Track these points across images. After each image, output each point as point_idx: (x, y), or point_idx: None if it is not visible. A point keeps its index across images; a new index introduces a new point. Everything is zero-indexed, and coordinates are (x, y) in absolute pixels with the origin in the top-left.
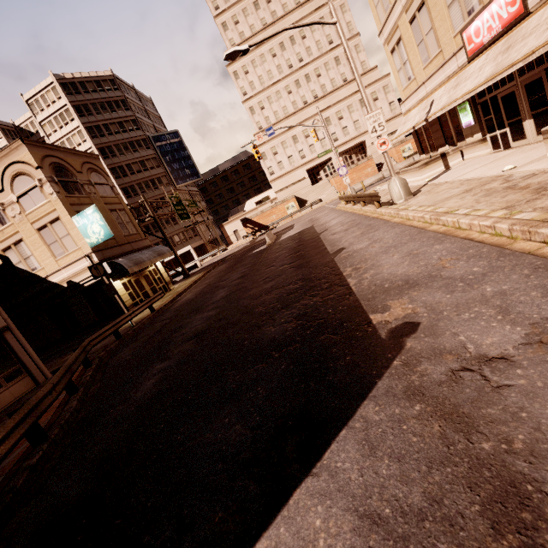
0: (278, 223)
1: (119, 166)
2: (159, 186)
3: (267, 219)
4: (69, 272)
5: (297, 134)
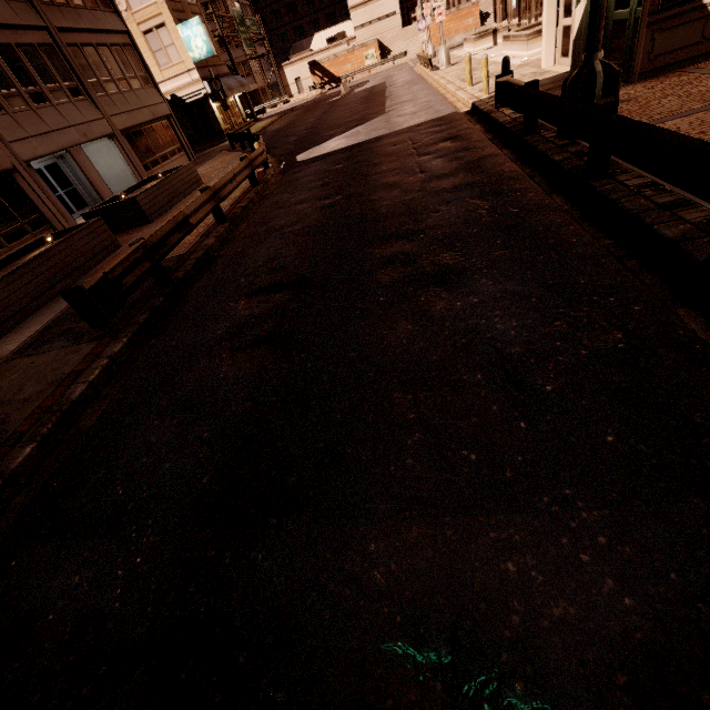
0: (353, 76)
1: None
2: None
3: (340, 69)
4: (173, 85)
5: None
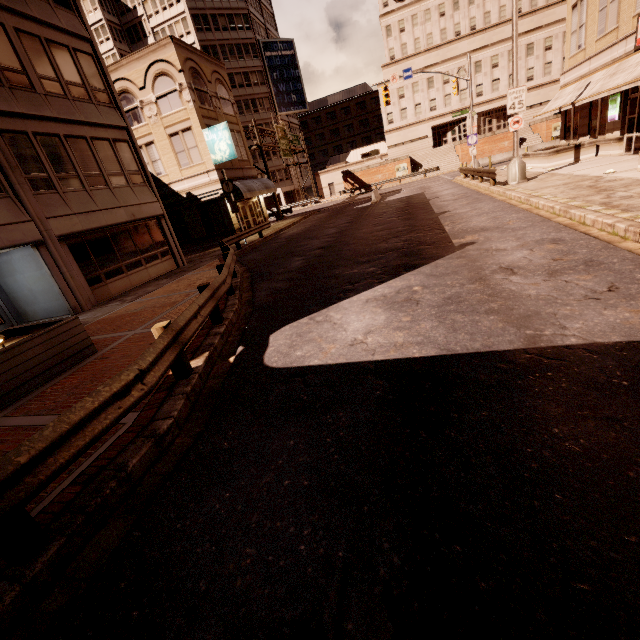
0: (383, 184)
1: None
2: (260, 109)
3: (371, 178)
4: (190, 184)
5: (435, 76)
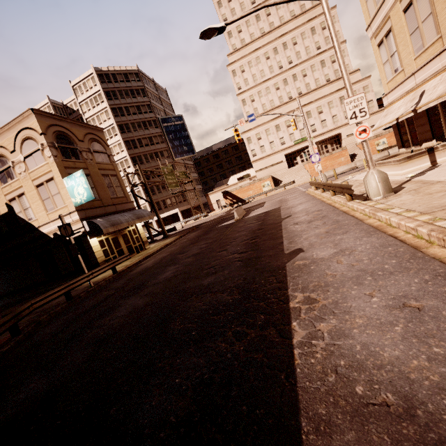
0: (254, 198)
1: (132, 140)
2: (161, 158)
3: (245, 194)
4: (56, 226)
5: (280, 123)
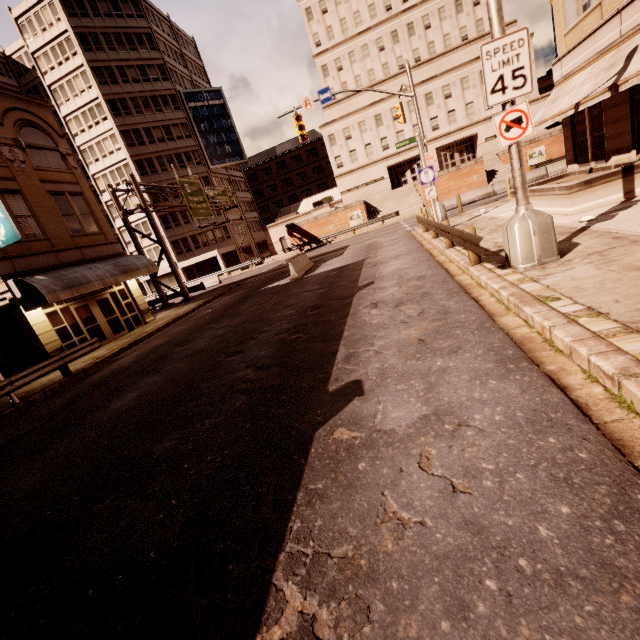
0: (336, 236)
1: (134, 129)
2: (187, 164)
3: (321, 229)
4: None
5: (383, 112)
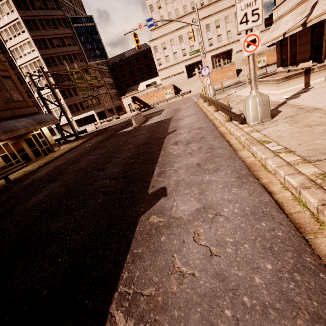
0: (158, 103)
1: (42, 39)
2: (74, 61)
3: (150, 100)
4: None
5: (183, 34)
